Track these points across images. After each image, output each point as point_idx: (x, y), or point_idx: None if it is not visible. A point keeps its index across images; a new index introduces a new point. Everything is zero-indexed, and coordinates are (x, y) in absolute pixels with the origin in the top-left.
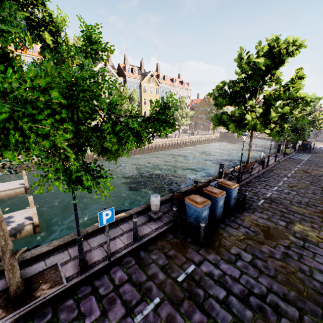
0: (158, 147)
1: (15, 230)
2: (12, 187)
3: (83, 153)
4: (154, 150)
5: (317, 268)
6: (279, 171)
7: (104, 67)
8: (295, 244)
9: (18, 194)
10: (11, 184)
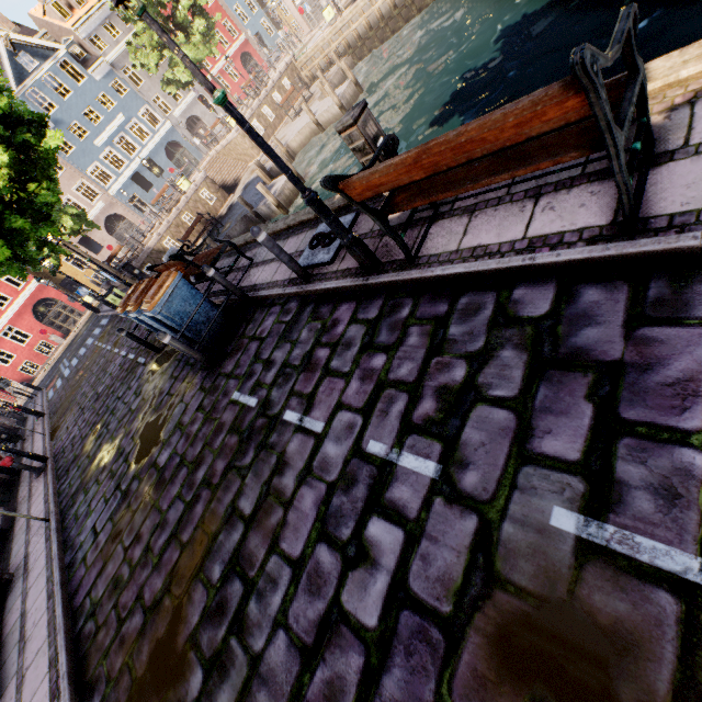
0: None
1: (268, 208)
2: (326, 108)
3: (16, 249)
4: None
5: (97, 494)
6: None
7: None
8: (126, 474)
9: (338, 118)
10: (331, 99)
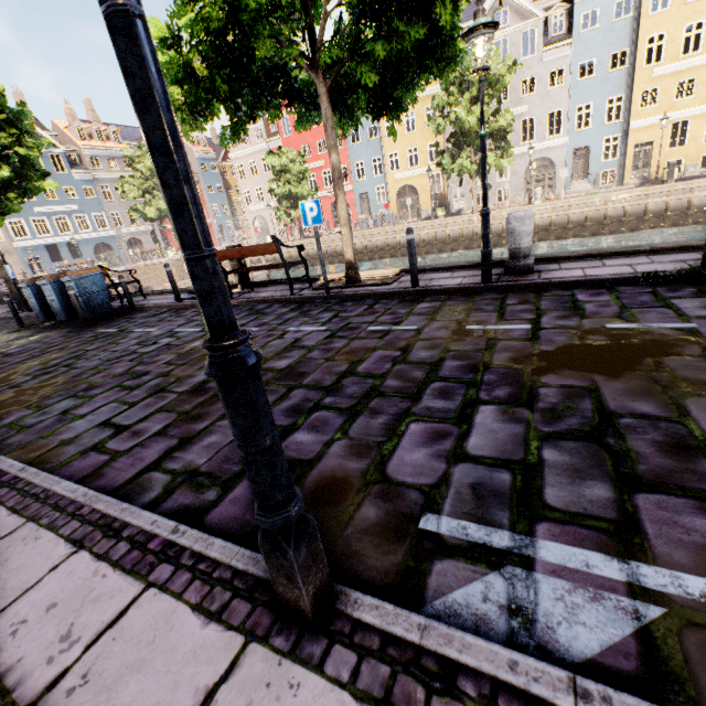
0: (598, 221)
1: None
2: None
3: None
4: (578, 231)
5: None
6: (435, 308)
7: (499, 5)
8: None
9: None
10: None
